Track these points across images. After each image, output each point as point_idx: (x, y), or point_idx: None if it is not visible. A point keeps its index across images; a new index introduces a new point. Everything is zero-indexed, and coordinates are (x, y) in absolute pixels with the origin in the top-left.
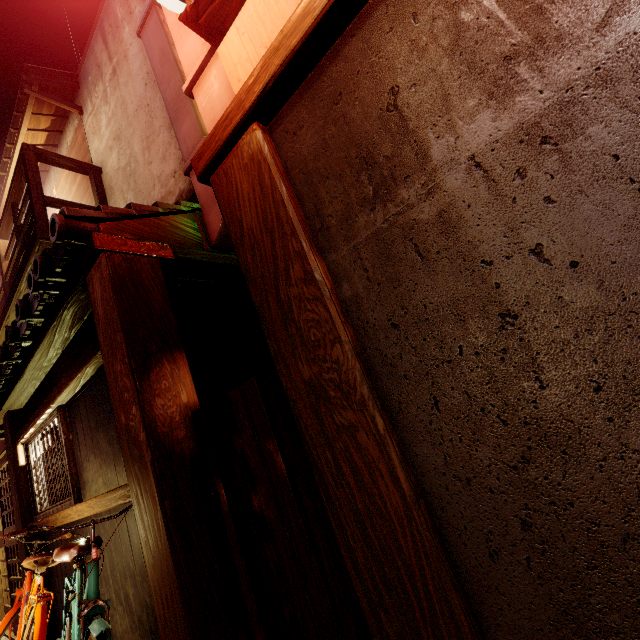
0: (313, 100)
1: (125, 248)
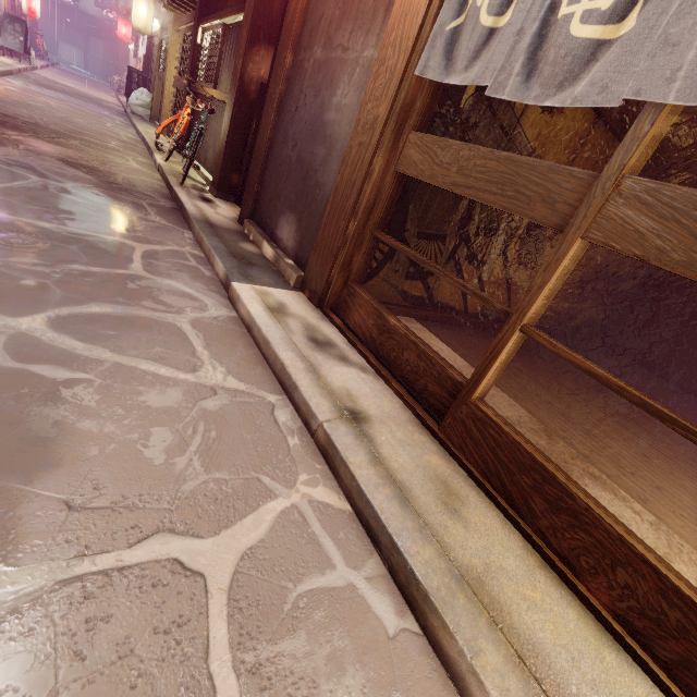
0: None
1: None
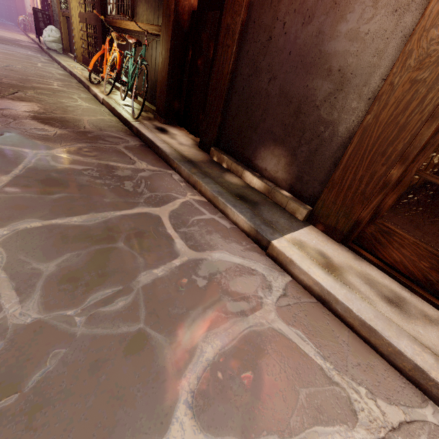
0: None
1: None
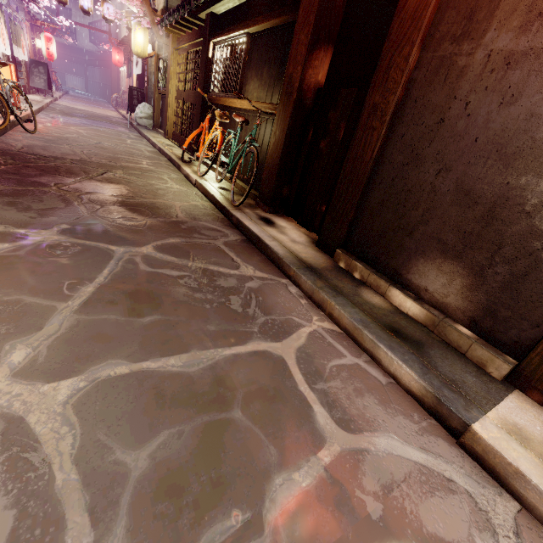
0: None
1: None
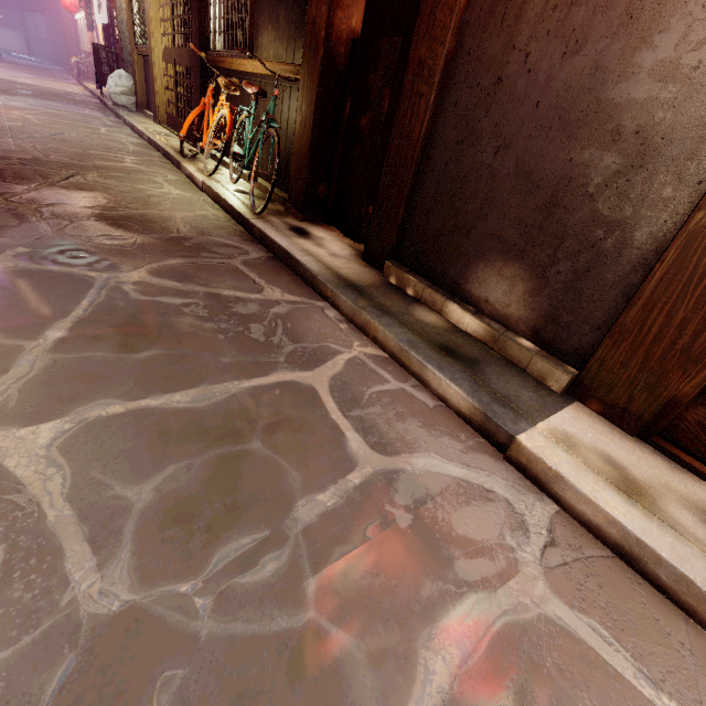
0: None
1: None
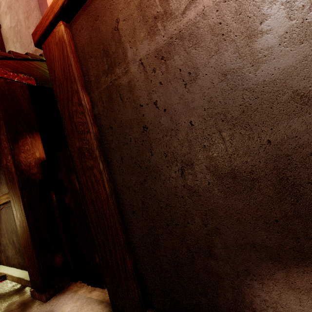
0: (87, 16)
1: (5, 76)
